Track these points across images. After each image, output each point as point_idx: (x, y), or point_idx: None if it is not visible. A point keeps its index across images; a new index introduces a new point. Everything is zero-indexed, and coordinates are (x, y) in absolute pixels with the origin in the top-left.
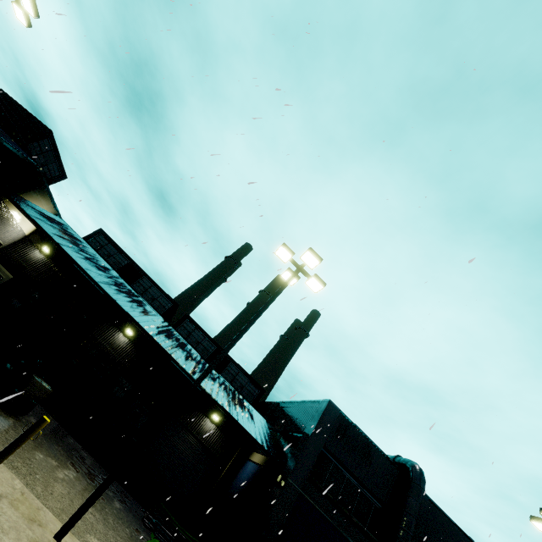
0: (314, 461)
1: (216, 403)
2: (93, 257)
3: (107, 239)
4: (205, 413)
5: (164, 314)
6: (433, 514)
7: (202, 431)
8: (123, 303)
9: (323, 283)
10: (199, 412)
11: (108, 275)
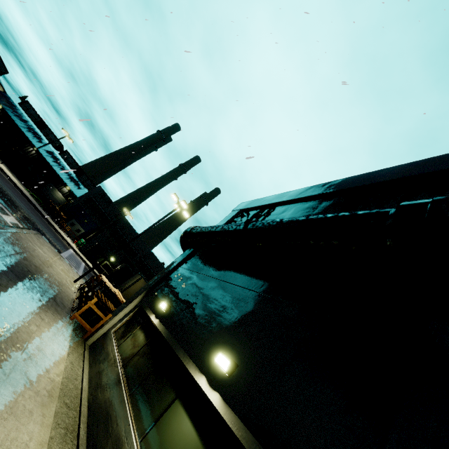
0: (87, 198)
1: (58, 175)
2: (20, 115)
3: (31, 106)
4: (64, 186)
5: (56, 147)
6: (128, 225)
7: (62, 191)
8: (29, 136)
9: (72, 141)
10: (62, 185)
11: (26, 124)
